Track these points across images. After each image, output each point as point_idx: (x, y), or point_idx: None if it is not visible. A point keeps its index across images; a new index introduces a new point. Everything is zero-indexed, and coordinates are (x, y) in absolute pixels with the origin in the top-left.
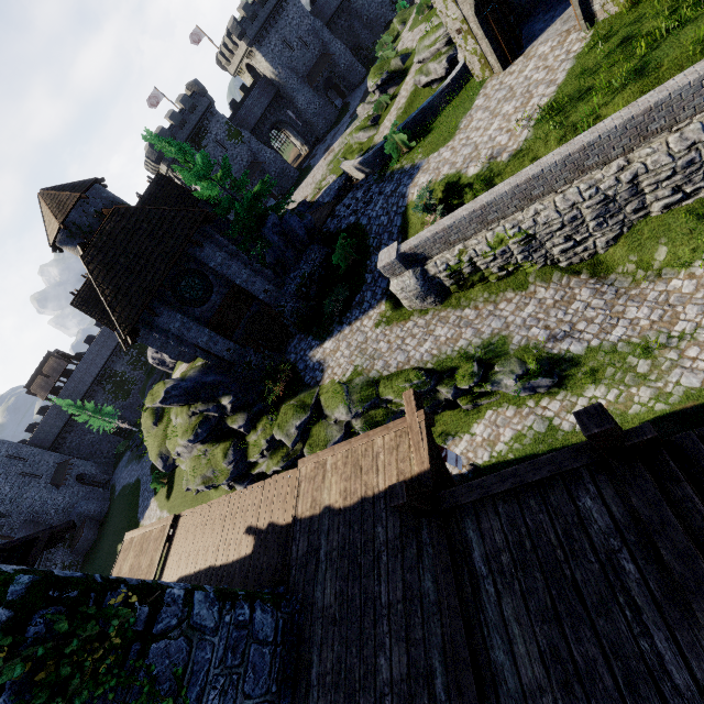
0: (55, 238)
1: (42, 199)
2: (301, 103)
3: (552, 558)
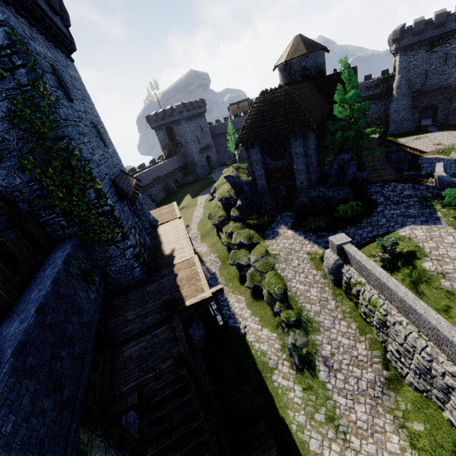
0: (279, 64)
1: (293, 40)
2: None
3: (155, 353)
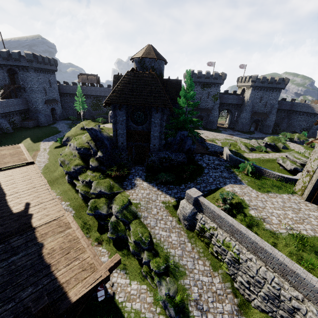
0: (135, 57)
1: (147, 46)
2: (243, 115)
3: None
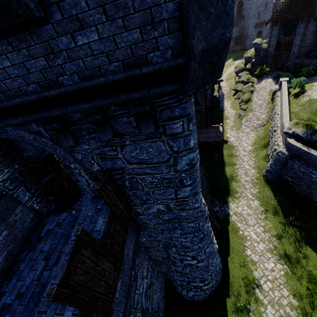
0: None
1: None
2: None
3: None
